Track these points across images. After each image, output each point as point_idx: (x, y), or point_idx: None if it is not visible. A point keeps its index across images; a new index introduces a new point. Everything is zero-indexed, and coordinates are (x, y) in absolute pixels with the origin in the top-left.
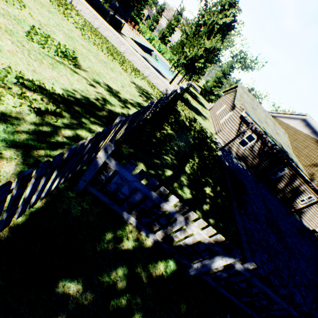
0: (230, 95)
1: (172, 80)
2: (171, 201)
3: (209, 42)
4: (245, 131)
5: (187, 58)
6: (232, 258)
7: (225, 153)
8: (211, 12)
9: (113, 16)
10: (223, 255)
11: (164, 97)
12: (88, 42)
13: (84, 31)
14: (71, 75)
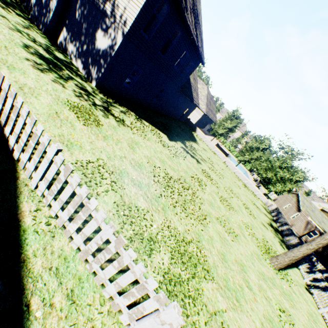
0: (291, 195)
1: (265, 194)
2: (313, 258)
3: (290, 185)
4: (312, 231)
5: (277, 189)
6: (327, 273)
7: (300, 241)
8: (290, 173)
9: (238, 164)
10: (325, 272)
11: (285, 220)
12: (244, 188)
13: (239, 181)
14: (262, 214)
